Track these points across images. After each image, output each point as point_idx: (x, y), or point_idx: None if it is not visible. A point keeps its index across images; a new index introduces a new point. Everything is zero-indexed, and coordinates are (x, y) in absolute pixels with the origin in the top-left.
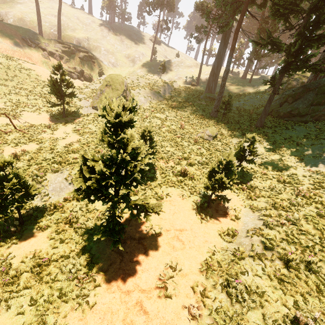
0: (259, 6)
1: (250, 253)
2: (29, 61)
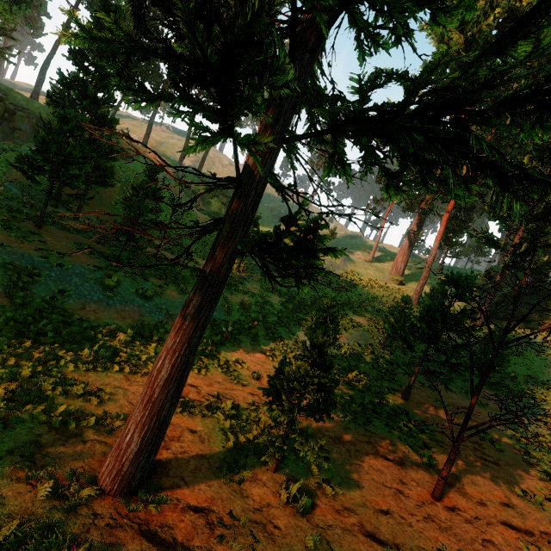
0: None
1: None
2: None
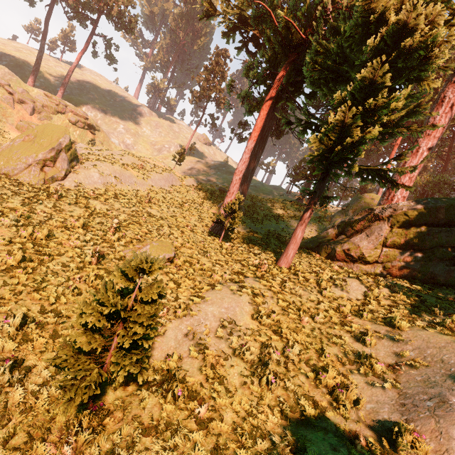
0: (308, 97)
1: None
2: None
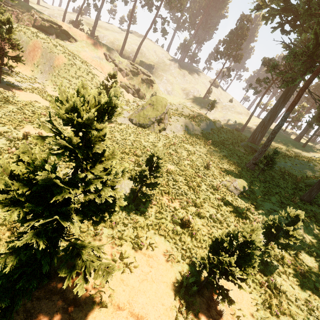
0: None
1: None
2: (100, 70)
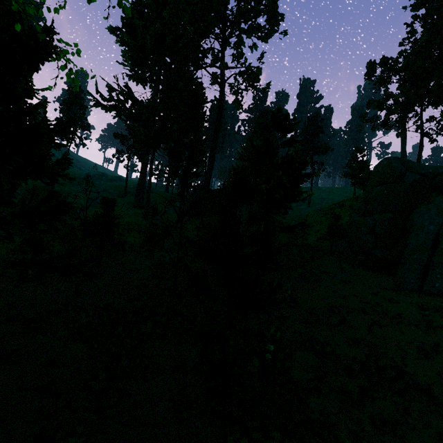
0: (164, 149)
1: (169, 259)
2: None
